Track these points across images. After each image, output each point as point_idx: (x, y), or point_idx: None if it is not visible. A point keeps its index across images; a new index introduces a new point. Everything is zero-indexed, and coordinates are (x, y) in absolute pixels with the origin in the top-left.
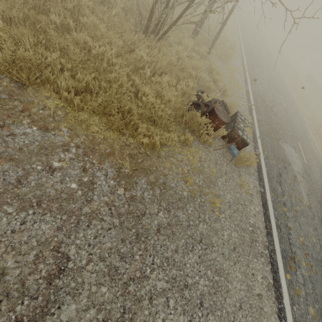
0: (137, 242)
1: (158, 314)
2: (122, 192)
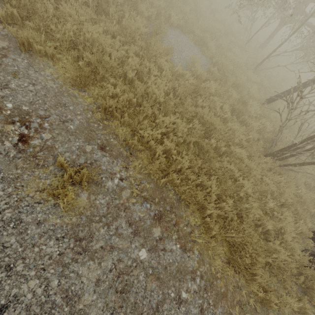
0: None
1: None
2: None
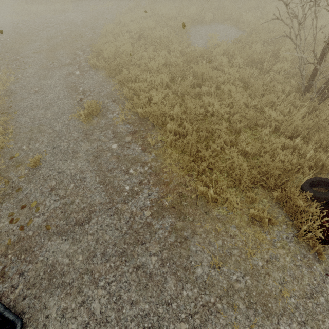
0: (118, 256)
1: (74, 320)
2: (147, 214)
